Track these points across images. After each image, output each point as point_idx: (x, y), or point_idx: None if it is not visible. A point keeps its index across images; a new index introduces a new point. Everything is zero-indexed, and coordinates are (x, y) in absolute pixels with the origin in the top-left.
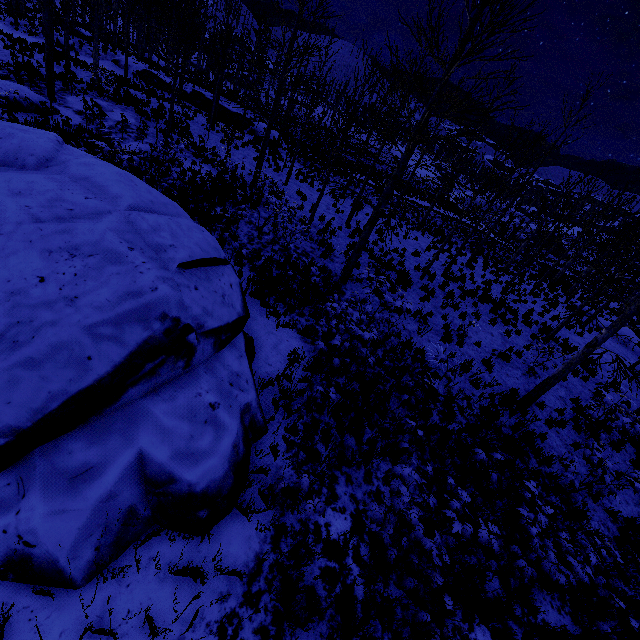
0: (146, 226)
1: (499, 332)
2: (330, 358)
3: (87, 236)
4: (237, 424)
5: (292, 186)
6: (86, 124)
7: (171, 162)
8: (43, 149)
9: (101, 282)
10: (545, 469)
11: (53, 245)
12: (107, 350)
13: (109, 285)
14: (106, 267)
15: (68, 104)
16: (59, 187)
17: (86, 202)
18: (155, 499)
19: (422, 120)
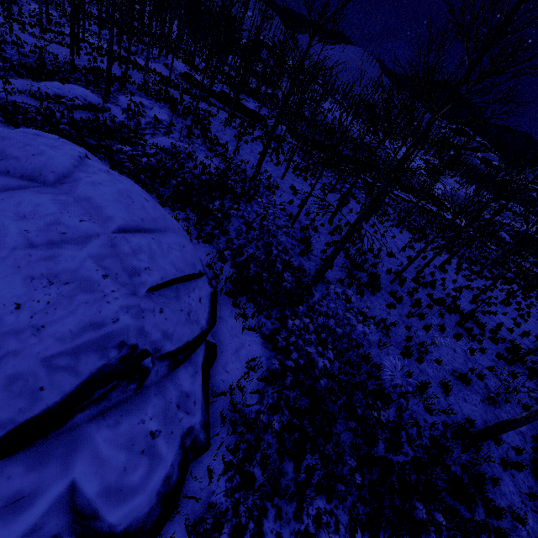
0: (127, 249)
1: (462, 348)
2: (283, 375)
3: (68, 263)
4: (174, 453)
5: (287, 180)
6: (127, 121)
7: (187, 156)
8: (63, 166)
9: (69, 311)
10: (493, 521)
11: (37, 271)
12: (60, 380)
13: (76, 314)
14: (77, 295)
15: (119, 102)
16: (60, 210)
17: (79, 225)
18: (80, 529)
19: (407, 153)
